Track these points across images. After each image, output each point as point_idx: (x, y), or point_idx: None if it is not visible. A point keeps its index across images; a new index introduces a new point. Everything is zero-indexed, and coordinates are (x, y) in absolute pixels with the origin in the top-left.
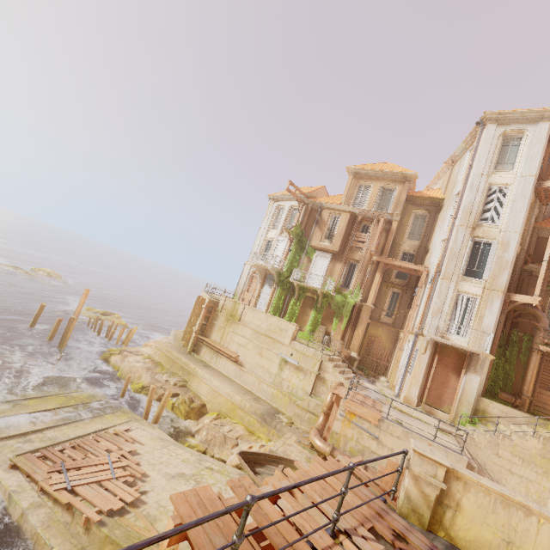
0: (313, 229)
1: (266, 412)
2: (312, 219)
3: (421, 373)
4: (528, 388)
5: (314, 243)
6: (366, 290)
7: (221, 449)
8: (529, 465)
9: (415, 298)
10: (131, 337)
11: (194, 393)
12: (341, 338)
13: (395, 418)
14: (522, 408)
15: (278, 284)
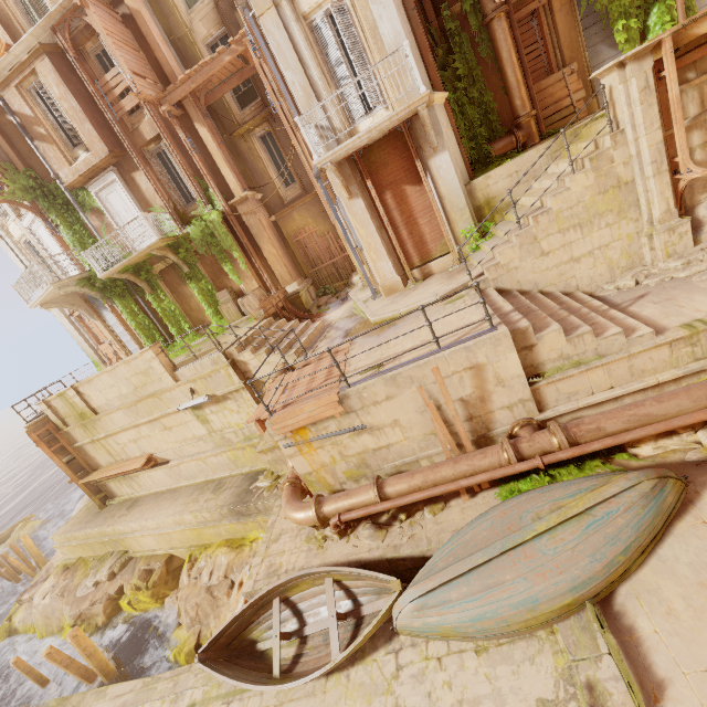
0: (36, 152)
1: (235, 500)
2: (16, 135)
3: (372, 232)
4: (522, 99)
5: (67, 177)
6: (217, 177)
7: (217, 613)
8: (593, 224)
9: (280, 114)
10: (34, 552)
11: (147, 556)
12: (260, 282)
13: (370, 361)
14: (531, 142)
15: (105, 297)
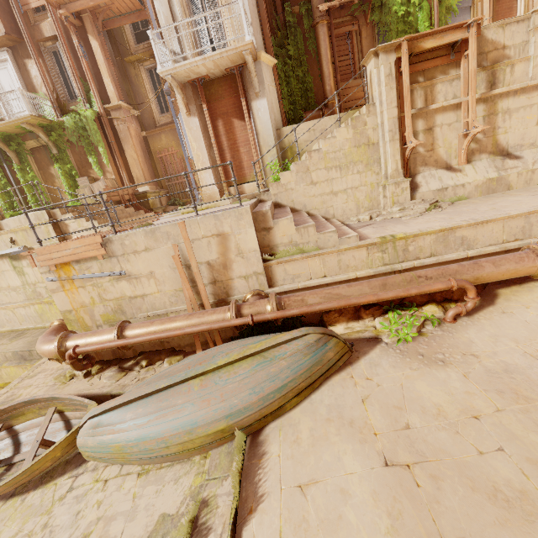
0: None
1: (24, 346)
2: None
3: (202, 147)
4: (330, 86)
5: None
6: (100, 84)
7: None
8: (349, 169)
9: None
10: None
11: None
12: (119, 179)
13: None
14: None
15: None
